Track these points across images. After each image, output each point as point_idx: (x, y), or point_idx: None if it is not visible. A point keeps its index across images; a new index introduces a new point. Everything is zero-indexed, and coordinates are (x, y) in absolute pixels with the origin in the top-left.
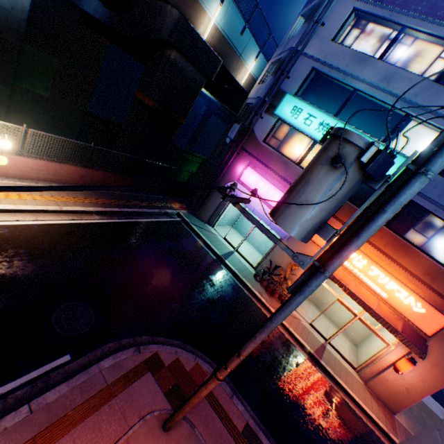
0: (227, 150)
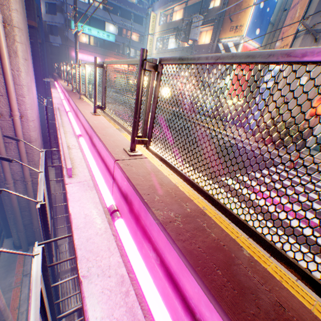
0: (64, 49)
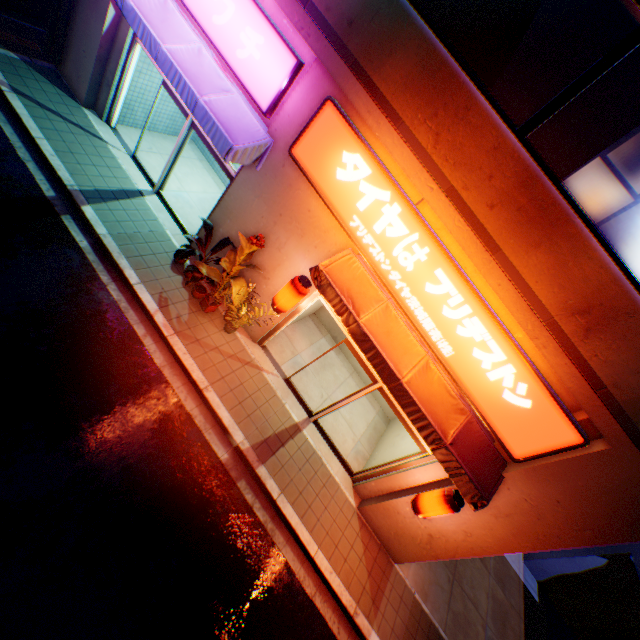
0: None
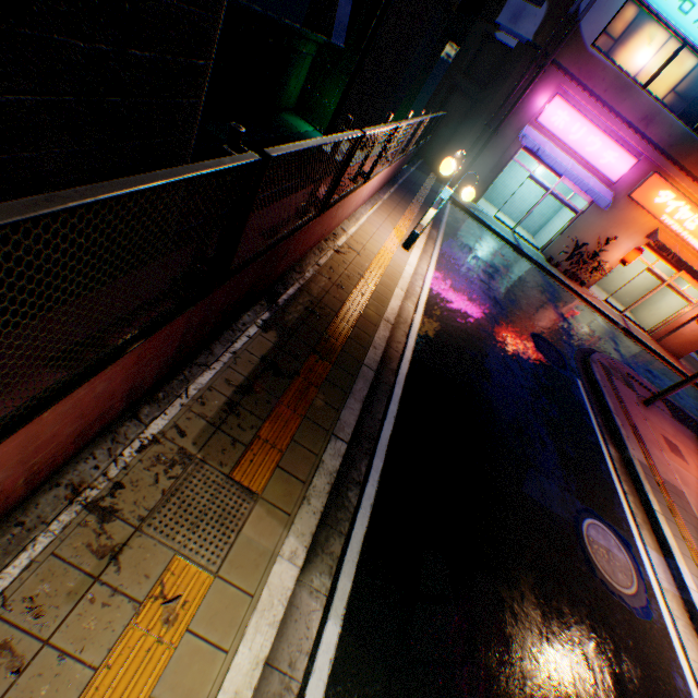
0: (520, 67)
